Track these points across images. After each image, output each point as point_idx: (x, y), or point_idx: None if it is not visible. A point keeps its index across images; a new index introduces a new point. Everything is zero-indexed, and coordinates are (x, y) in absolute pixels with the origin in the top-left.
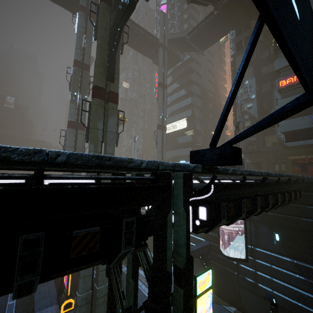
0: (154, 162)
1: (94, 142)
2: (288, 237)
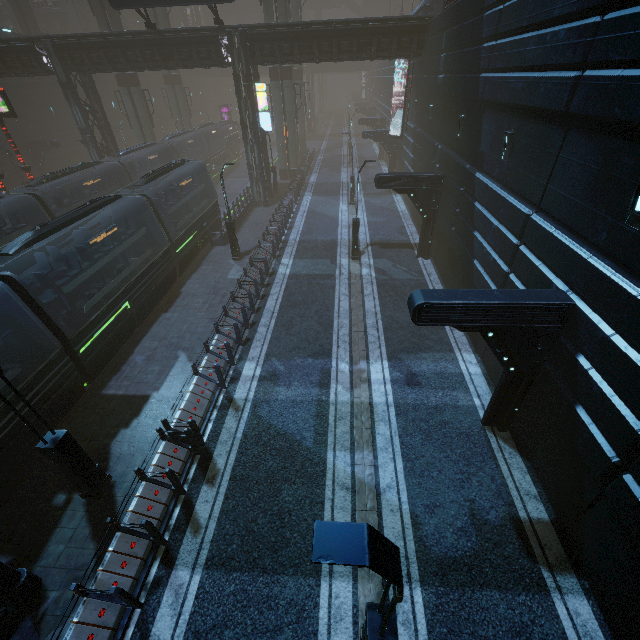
0: (202, 27)
1: (266, 4)
2: (418, 103)
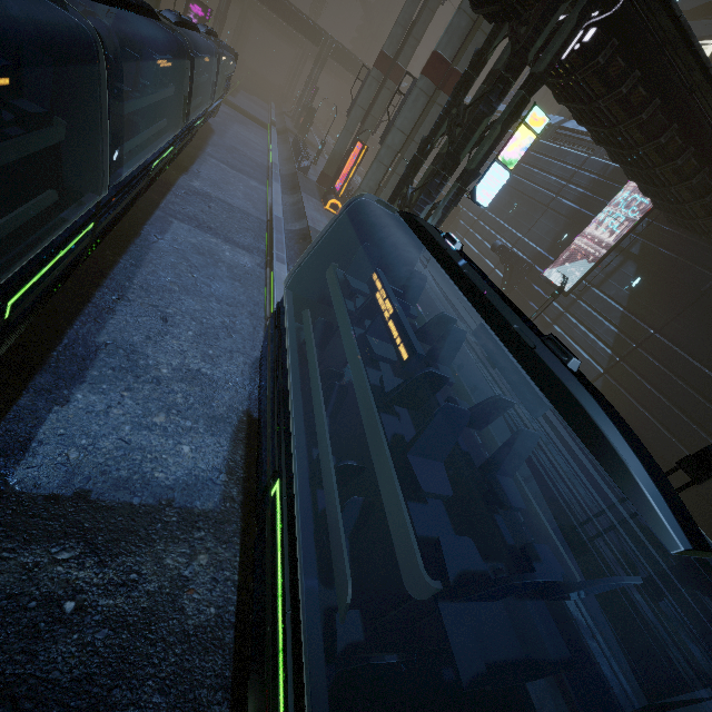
0: None
1: None
2: (651, 287)
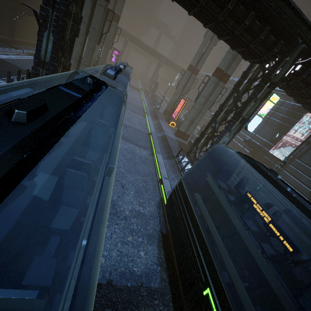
0: (308, 19)
1: None
2: None
